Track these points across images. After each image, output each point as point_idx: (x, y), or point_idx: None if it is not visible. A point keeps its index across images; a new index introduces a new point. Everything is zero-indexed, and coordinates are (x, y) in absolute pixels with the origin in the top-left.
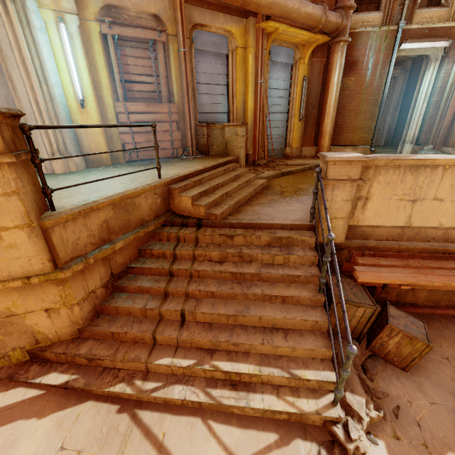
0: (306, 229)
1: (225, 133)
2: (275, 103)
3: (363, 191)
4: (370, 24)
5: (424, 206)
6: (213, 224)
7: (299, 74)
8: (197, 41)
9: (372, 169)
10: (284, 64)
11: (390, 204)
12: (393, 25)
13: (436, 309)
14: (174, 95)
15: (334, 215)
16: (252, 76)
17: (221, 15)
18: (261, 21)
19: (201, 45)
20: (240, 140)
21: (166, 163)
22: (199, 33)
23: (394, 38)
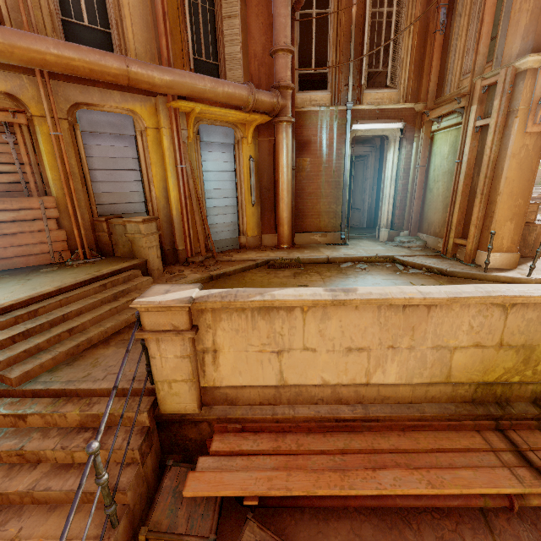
0: (145, 394)
1: (128, 230)
2: (216, 187)
3: (207, 342)
4: (318, 103)
5: (294, 358)
6: (7, 393)
7: (244, 154)
8: (85, 122)
9: (209, 313)
10: (222, 144)
11: (249, 357)
12: (341, 106)
13: (348, 499)
14: (50, 186)
15: (172, 377)
16: (170, 160)
17: (116, 93)
18: (171, 100)
19: (91, 126)
20: (146, 239)
21: (25, 276)
22: (86, 112)
23: (345, 118)
